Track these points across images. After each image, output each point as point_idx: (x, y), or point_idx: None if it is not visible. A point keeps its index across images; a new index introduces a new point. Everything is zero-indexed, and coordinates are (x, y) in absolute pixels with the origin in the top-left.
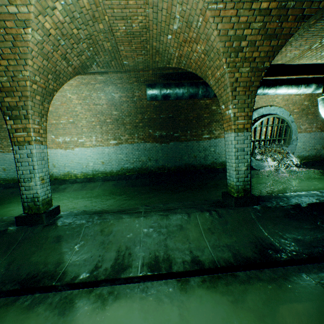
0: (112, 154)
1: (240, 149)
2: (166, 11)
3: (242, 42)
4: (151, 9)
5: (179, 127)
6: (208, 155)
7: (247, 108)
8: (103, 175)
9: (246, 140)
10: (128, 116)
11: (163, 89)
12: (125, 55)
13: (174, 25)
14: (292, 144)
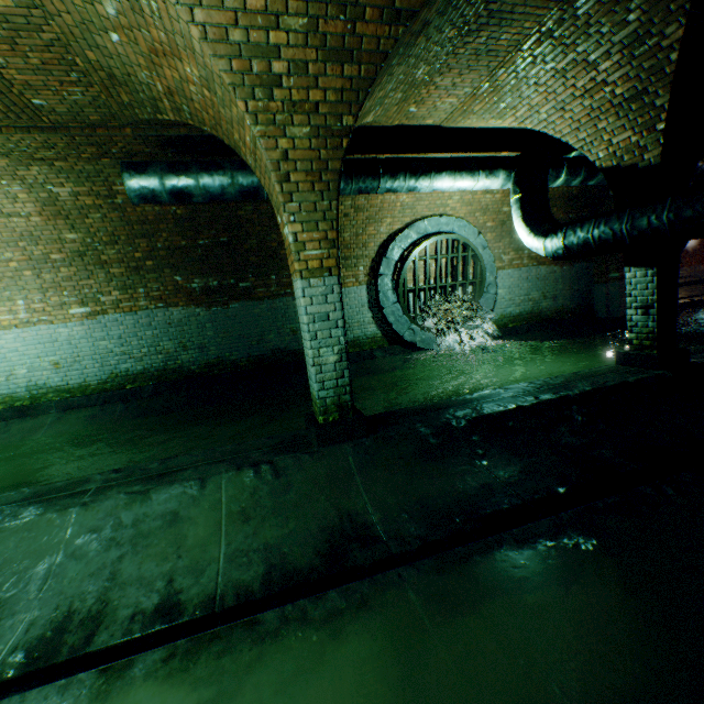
0: (81, 340)
1: (319, 315)
2: None
3: (273, 62)
4: None
5: (251, 266)
6: None
7: (323, 221)
8: (61, 397)
9: (332, 295)
10: (111, 243)
11: (168, 176)
12: (23, 81)
13: (106, 5)
14: (489, 293)
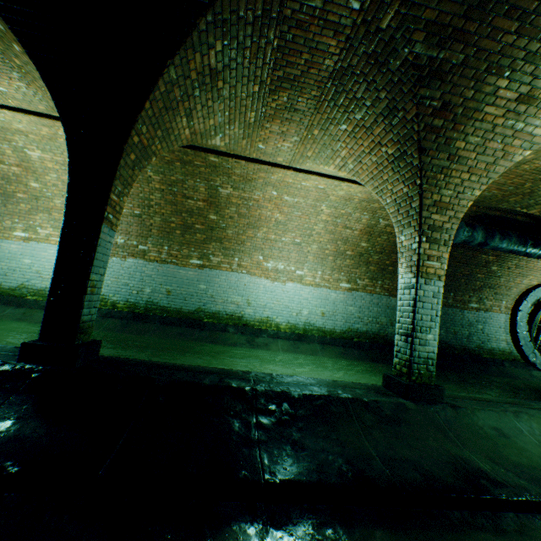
0: (340, 303)
1: None
2: None
3: None
4: None
5: None
6: (473, 334)
7: None
8: (318, 334)
9: None
10: (378, 252)
11: (485, 233)
12: None
13: None
14: None
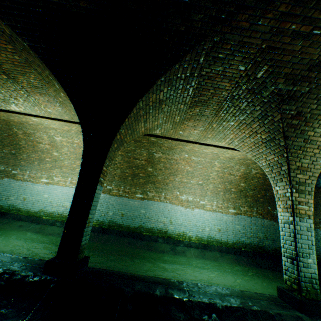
0: (229, 222)
1: None
2: None
3: None
4: None
5: None
6: None
7: None
8: (217, 244)
9: None
10: (252, 189)
11: None
12: None
13: None
14: None
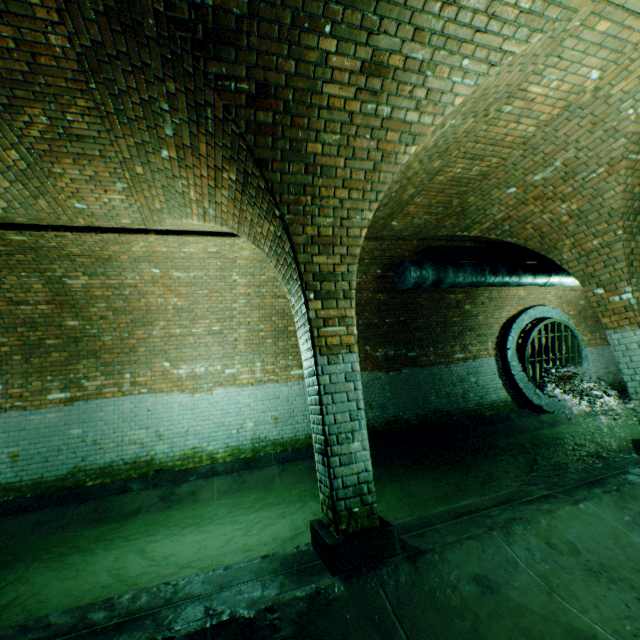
0: (296, 397)
1: None
2: (542, 156)
3: None
4: (521, 151)
5: (416, 340)
6: (469, 391)
7: None
8: (275, 450)
9: None
10: None
11: (435, 269)
12: (408, 211)
13: (538, 175)
14: (583, 365)
